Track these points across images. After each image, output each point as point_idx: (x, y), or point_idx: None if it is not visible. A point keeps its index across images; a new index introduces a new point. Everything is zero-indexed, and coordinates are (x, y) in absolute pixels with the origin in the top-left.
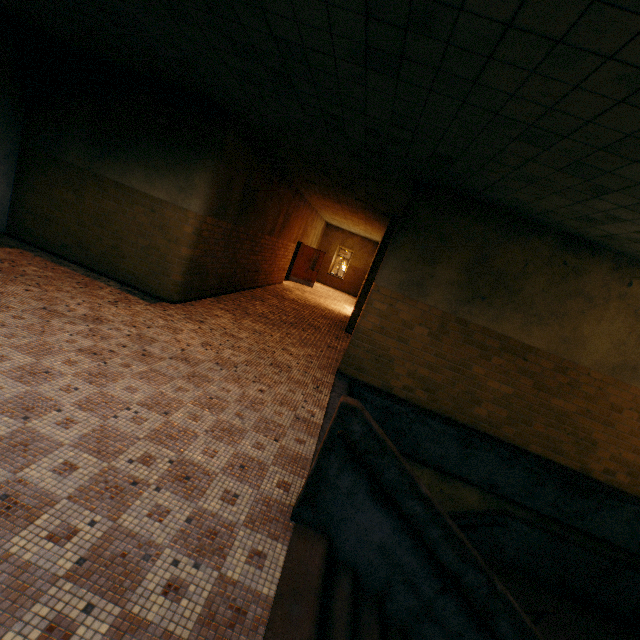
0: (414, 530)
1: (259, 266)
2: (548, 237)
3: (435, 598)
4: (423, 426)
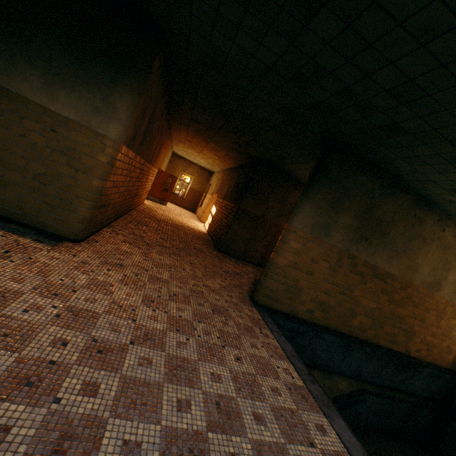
0: None
1: (138, 191)
2: (408, 196)
3: None
4: (319, 340)
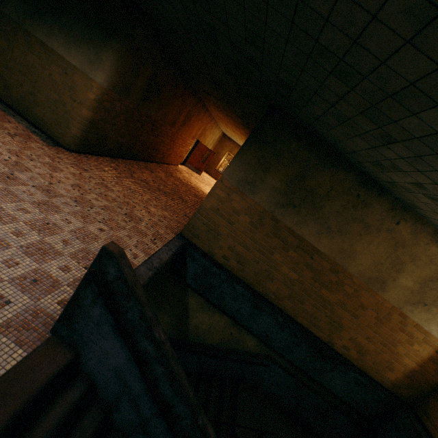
0: (138, 364)
1: (158, 147)
2: (352, 173)
3: (151, 418)
4: (229, 286)
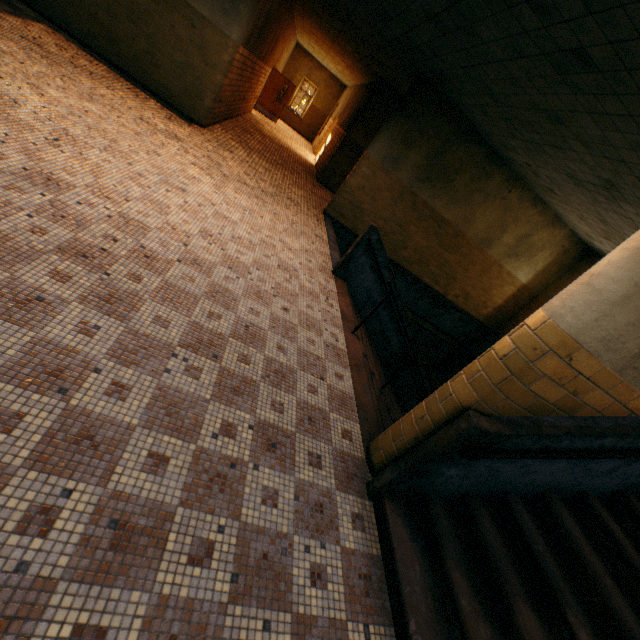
0: (384, 282)
1: (246, 94)
2: (482, 148)
3: (381, 311)
4: None
